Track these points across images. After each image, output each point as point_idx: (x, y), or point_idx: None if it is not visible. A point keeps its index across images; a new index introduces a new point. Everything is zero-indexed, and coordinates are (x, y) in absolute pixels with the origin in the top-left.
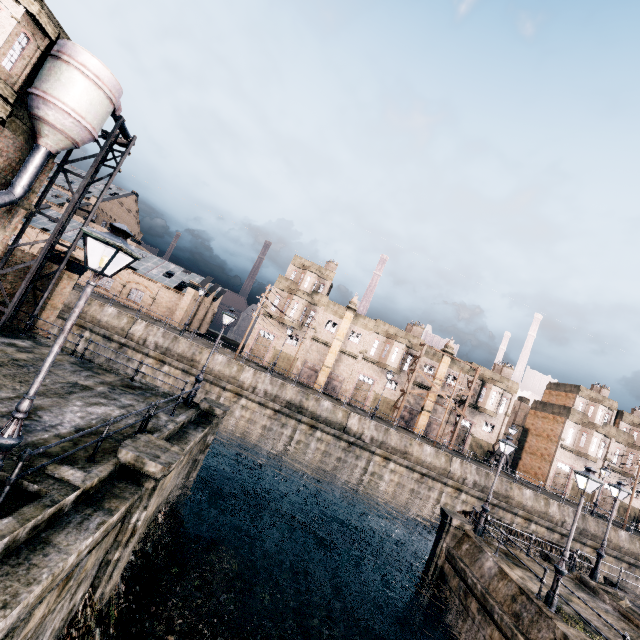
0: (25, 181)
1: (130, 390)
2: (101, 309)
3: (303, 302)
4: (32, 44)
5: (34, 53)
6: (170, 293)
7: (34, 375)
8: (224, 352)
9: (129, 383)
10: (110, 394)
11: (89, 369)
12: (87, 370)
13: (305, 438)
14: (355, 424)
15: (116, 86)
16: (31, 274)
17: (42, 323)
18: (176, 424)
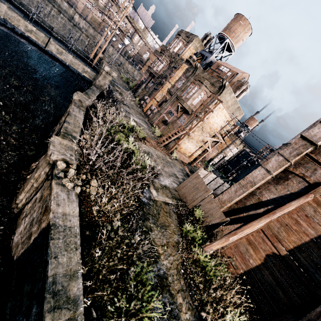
0: None
1: None
2: None
3: None
4: None
5: None
6: None
7: None
8: None
9: None
10: None
11: None
12: None
13: (56, 15)
14: (77, 18)
15: None
16: None
17: None
18: None
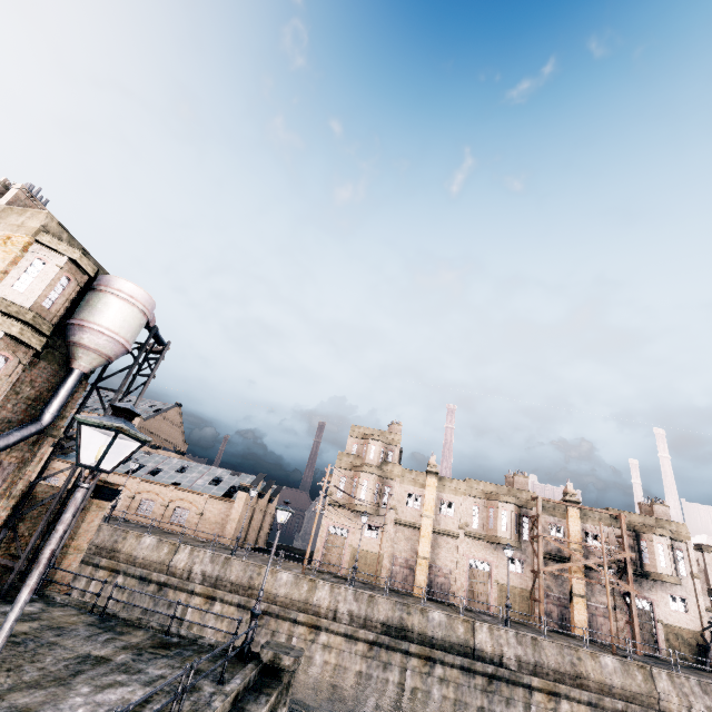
0: (55, 406)
1: (163, 651)
2: (138, 541)
3: (373, 478)
4: (73, 283)
5: (74, 290)
6: (218, 503)
7: (31, 654)
8: (289, 567)
9: (163, 640)
10: (133, 663)
11: (110, 629)
12: (107, 631)
13: (421, 682)
14: (486, 640)
15: (149, 300)
16: (51, 510)
17: (62, 574)
18: (226, 697)
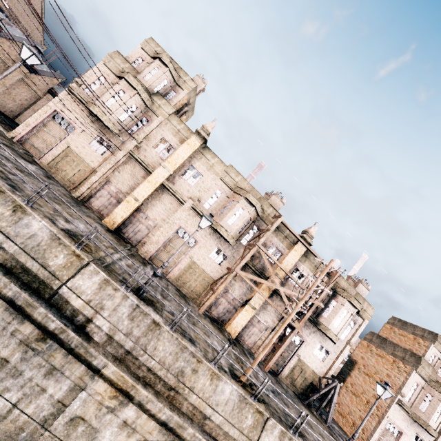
0: None
1: None
2: None
3: (132, 93)
4: None
5: None
6: None
7: None
8: None
9: None
10: None
11: None
12: None
13: None
14: (85, 291)
15: None
16: None
17: None
18: None
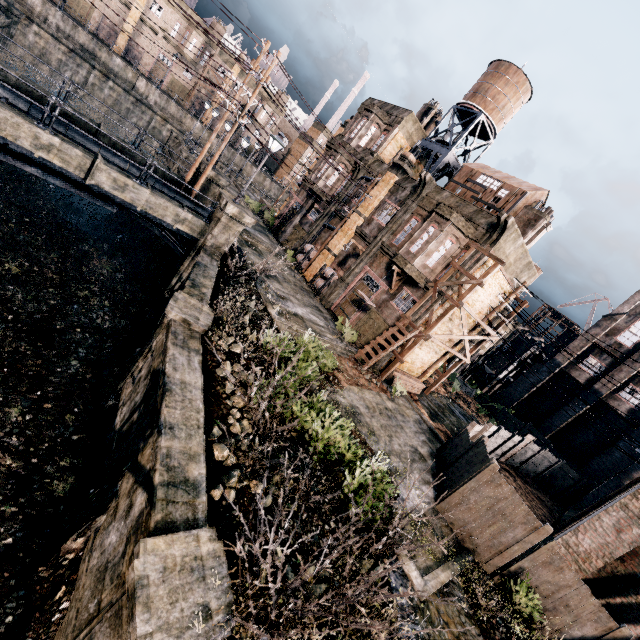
0: None
1: None
2: None
3: None
4: None
5: None
6: None
7: None
8: None
9: None
10: None
11: None
12: None
13: (99, 83)
14: (143, 87)
15: None
16: None
17: None
18: None
